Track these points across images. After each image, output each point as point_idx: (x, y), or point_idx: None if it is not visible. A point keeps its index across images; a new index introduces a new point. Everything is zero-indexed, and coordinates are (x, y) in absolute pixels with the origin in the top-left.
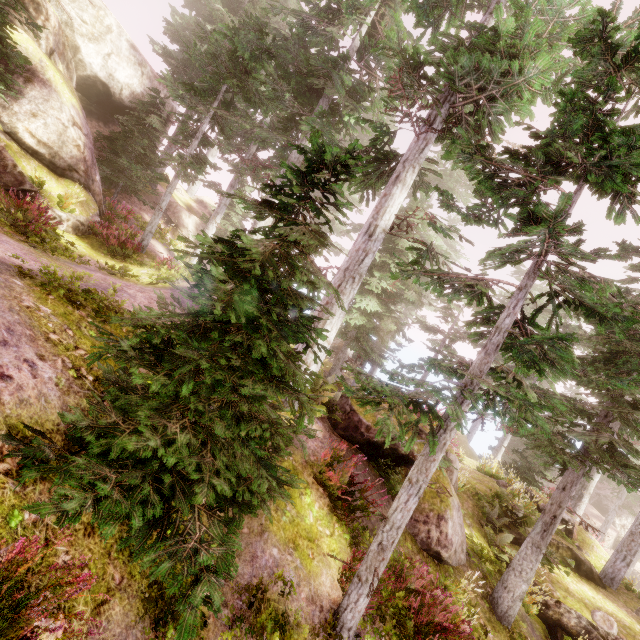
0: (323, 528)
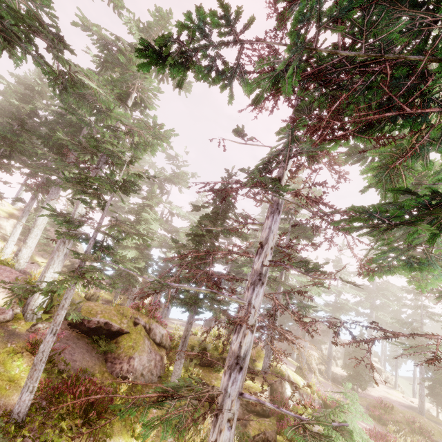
0: (26, 374)
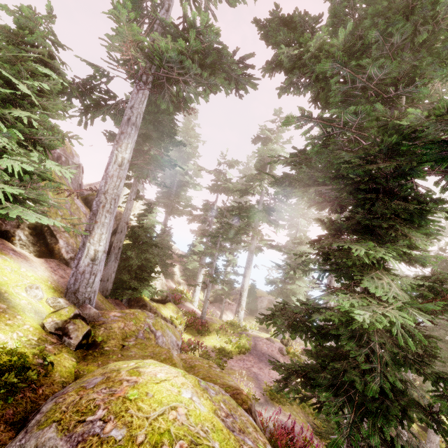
0: None
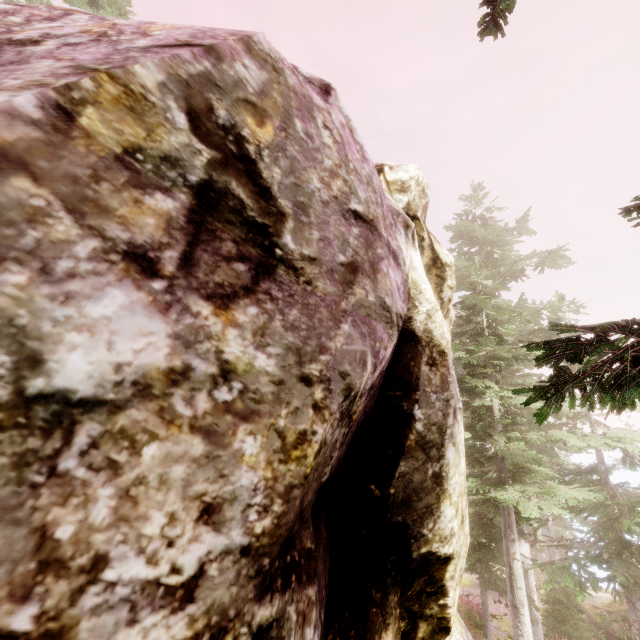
0: None
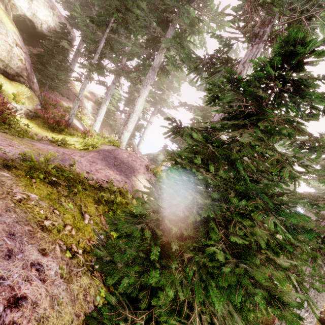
0: None
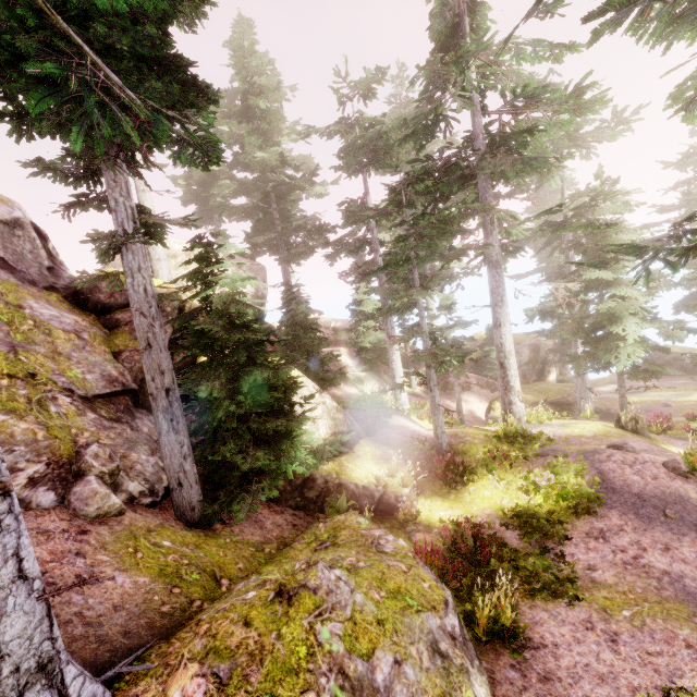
0: None
